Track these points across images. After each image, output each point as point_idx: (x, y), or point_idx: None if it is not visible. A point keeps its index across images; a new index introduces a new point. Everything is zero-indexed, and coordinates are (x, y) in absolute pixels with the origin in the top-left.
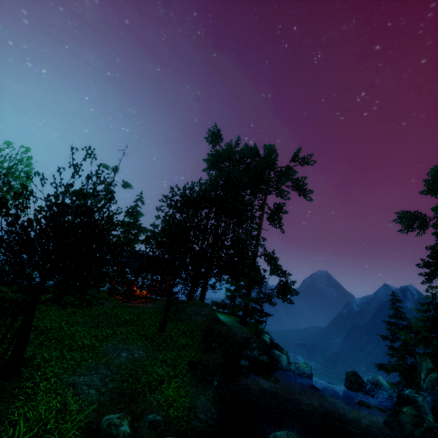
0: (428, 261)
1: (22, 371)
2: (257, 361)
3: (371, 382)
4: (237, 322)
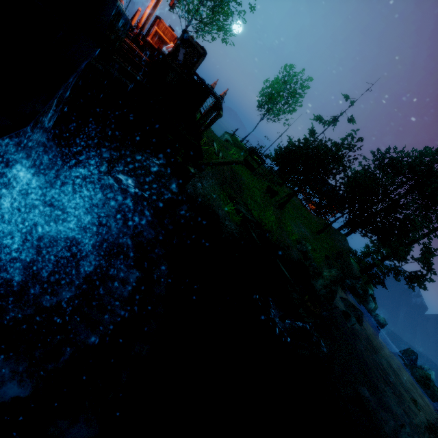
0: None
1: (282, 210)
2: (355, 289)
3: (422, 367)
4: (357, 268)
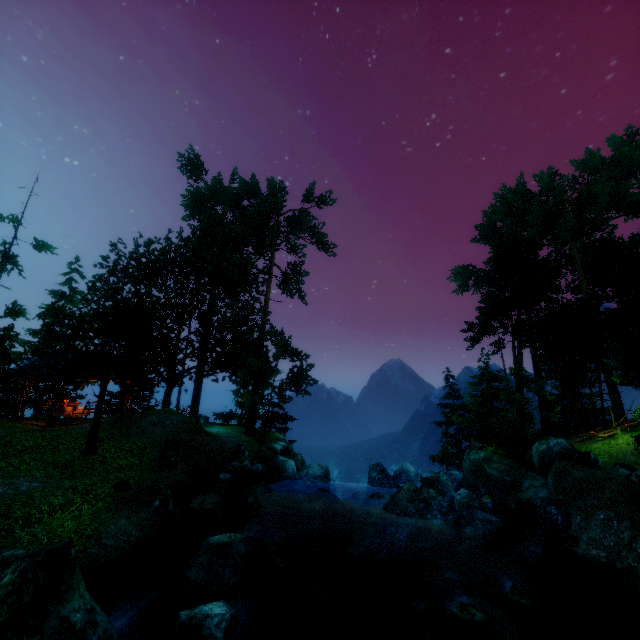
0: (472, 323)
1: None
2: (249, 472)
3: (397, 471)
4: (241, 433)
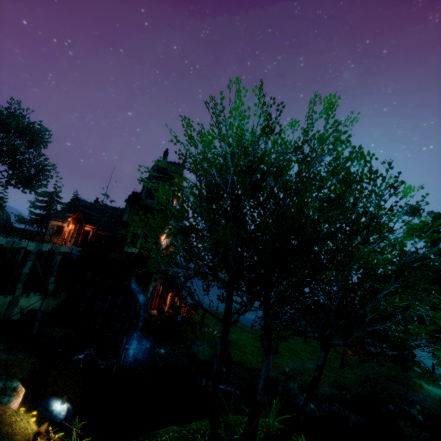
0: None
1: (278, 354)
2: (414, 417)
3: None
4: None
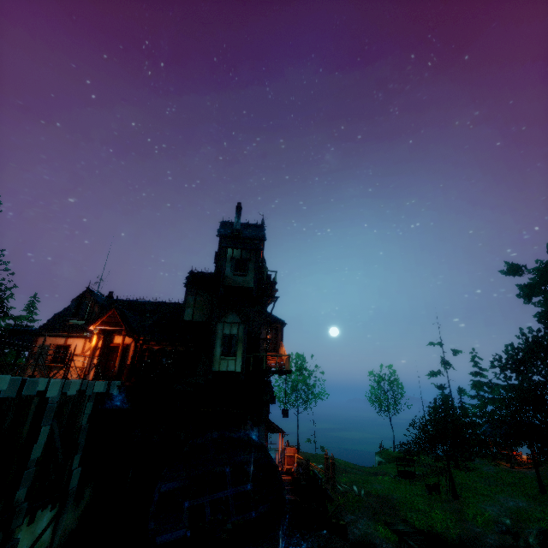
0: None
1: (460, 498)
2: None
3: None
4: None
